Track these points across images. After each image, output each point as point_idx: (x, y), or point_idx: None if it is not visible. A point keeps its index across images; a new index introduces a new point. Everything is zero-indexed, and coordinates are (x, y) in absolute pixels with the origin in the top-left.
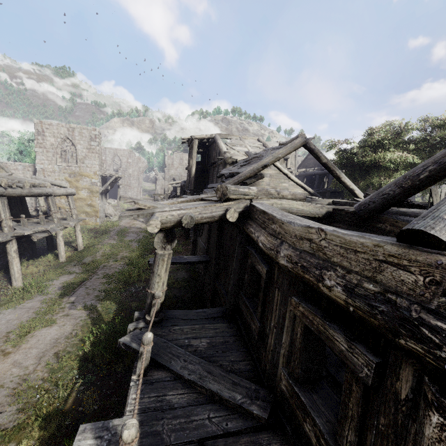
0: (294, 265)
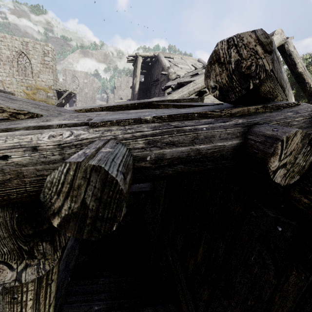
0: None
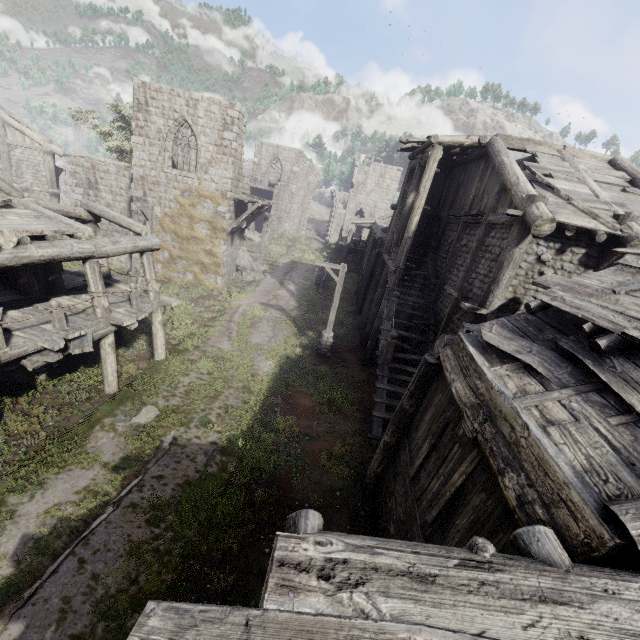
0: None
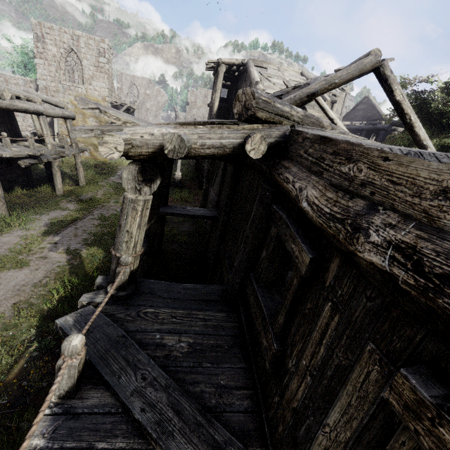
0: (433, 284)
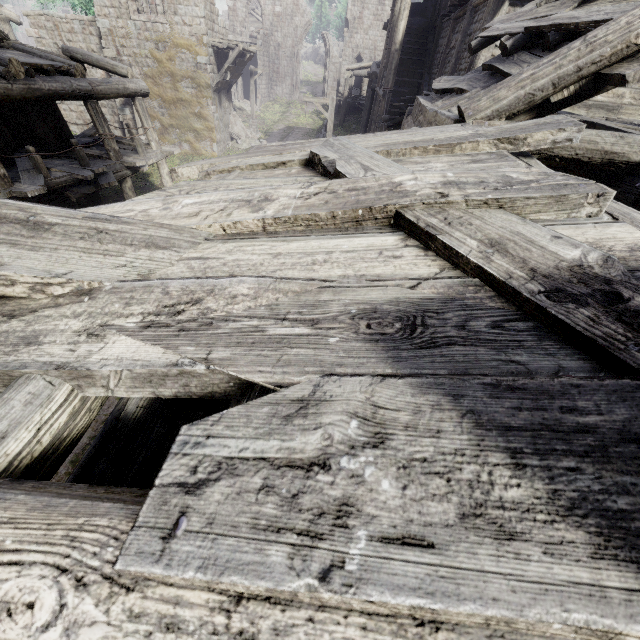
0: None
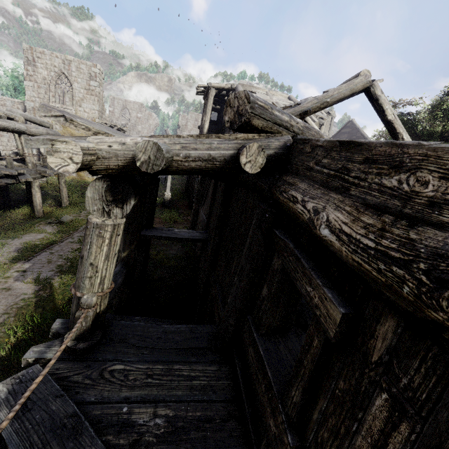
0: None
